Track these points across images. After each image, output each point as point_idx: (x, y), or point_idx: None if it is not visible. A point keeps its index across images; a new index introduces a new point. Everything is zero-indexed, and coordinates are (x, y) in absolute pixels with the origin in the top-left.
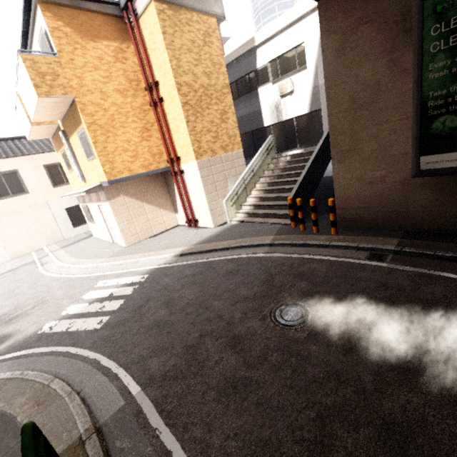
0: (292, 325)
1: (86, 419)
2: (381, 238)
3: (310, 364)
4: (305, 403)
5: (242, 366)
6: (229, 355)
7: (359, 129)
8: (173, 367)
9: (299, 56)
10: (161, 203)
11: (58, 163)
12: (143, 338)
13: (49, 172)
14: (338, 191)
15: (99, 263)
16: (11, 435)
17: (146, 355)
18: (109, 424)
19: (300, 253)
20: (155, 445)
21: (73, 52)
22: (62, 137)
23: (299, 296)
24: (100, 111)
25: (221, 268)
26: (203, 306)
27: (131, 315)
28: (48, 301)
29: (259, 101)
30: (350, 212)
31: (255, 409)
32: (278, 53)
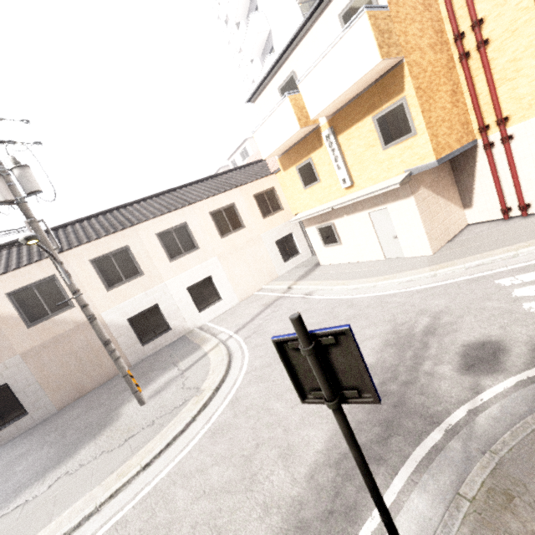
0: None
1: None
2: None
3: None
4: None
5: None
6: None
7: None
8: None
9: None
10: (451, 196)
11: (263, 192)
12: None
13: (257, 202)
14: None
15: (434, 271)
16: None
17: None
18: None
19: None
20: None
21: (397, 3)
22: (329, 136)
23: None
24: (421, 72)
25: None
26: None
27: None
28: (447, 310)
29: None
30: None
31: None
32: None
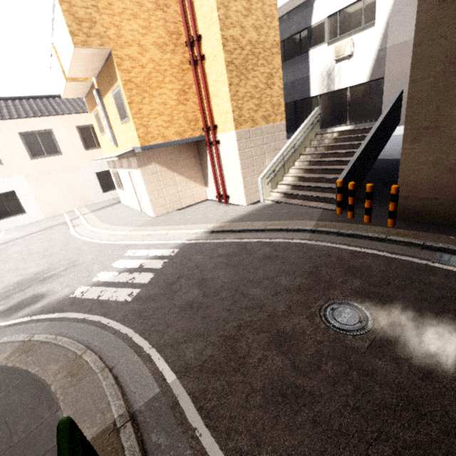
0: (348, 330)
1: (120, 403)
2: (454, 237)
3: (377, 383)
4: (376, 433)
5: (291, 371)
6: (274, 354)
7: (451, 100)
8: (210, 358)
9: (367, 10)
10: (192, 174)
11: (90, 126)
12: (176, 319)
13: (81, 134)
14: (403, 176)
15: (128, 232)
16: (45, 404)
17: (180, 339)
18: (144, 412)
19: (349, 245)
20: (195, 449)
21: None
22: (96, 96)
23: (353, 296)
24: (137, 67)
25: (256, 251)
26: (240, 292)
27: (162, 292)
28: (79, 265)
29: (309, 65)
30: (414, 203)
31: (311, 428)
32: (341, 5)
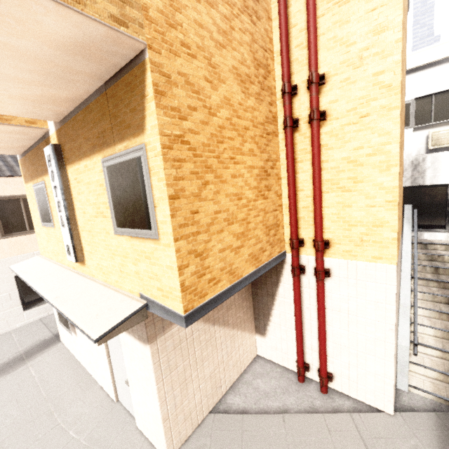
0: None
1: None
2: None
3: None
4: None
5: None
6: None
7: None
8: None
9: None
10: (240, 317)
11: (21, 196)
12: None
13: (0, 210)
14: None
15: None
16: None
17: None
18: None
19: None
20: None
21: None
22: (50, 159)
23: None
24: (199, 108)
25: None
26: None
27: None
28: None
29: None
30: None
31: None
32: (441, 87)
